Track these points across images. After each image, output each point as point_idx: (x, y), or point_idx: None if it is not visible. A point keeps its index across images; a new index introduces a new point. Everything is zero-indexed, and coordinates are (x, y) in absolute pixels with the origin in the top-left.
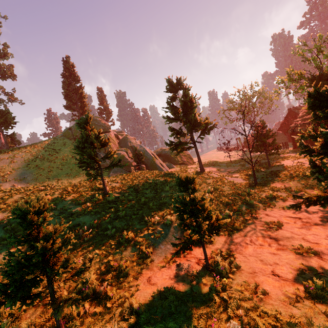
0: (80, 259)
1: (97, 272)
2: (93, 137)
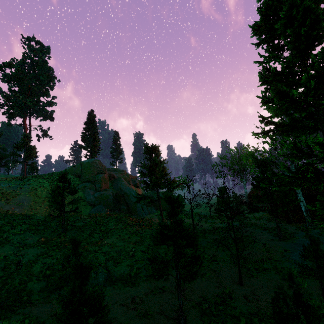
0: (3, 282)
1: (6, 294)
2: (62, 188)
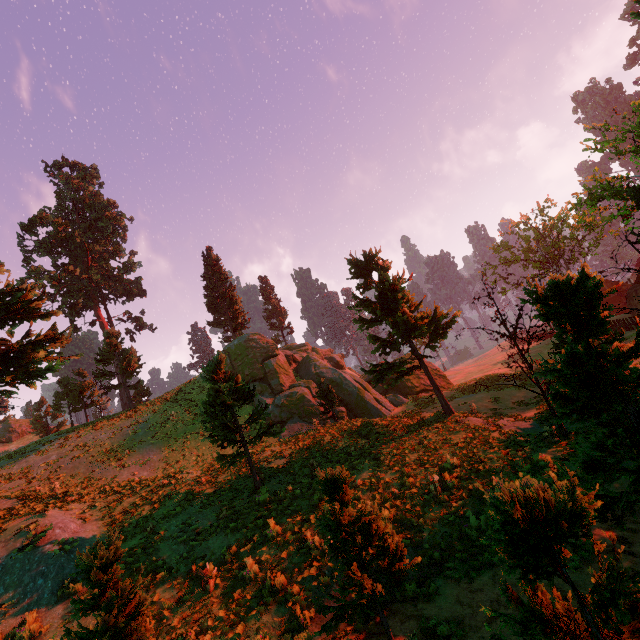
0: (192, 629)
1: None
2: (225, 392)
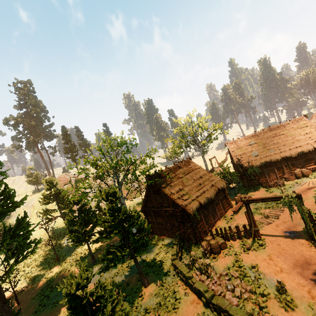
0: None
1: None
2: None
